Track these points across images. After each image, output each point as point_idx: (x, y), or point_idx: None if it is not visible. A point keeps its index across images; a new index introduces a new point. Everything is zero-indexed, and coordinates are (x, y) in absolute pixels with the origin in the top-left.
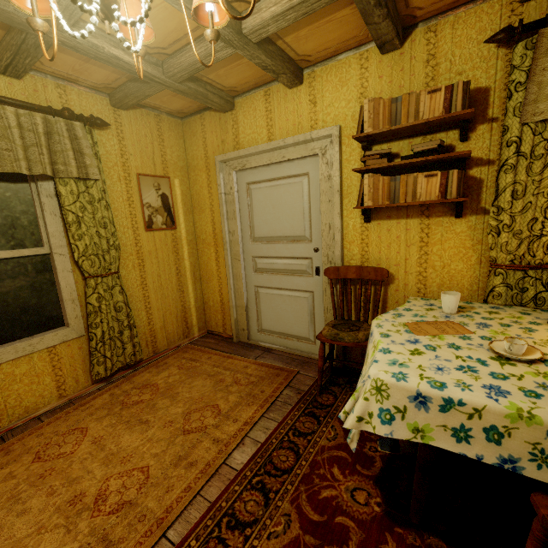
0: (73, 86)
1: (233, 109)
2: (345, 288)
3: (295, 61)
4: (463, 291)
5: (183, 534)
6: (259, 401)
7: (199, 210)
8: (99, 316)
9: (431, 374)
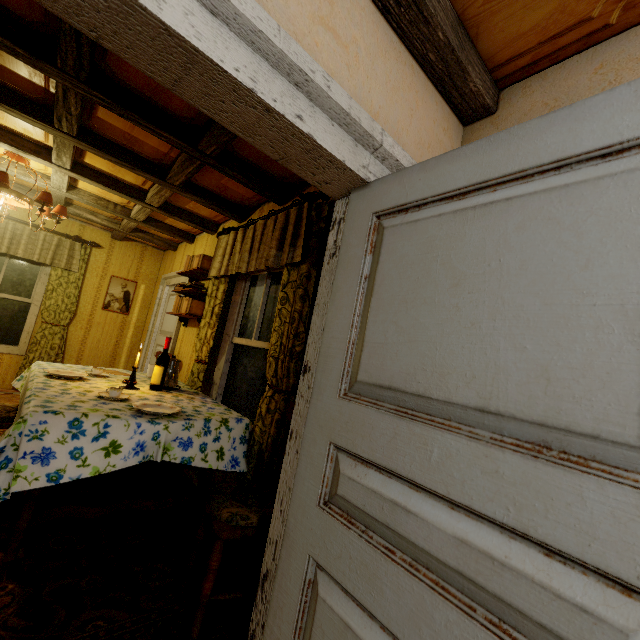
0: (91, 226)
1: (176, 250)
2: None
3: (187, 231)
4: None
5: None
6: None
7: (151, 307)
8: (37, 347)
9: (46, 365)
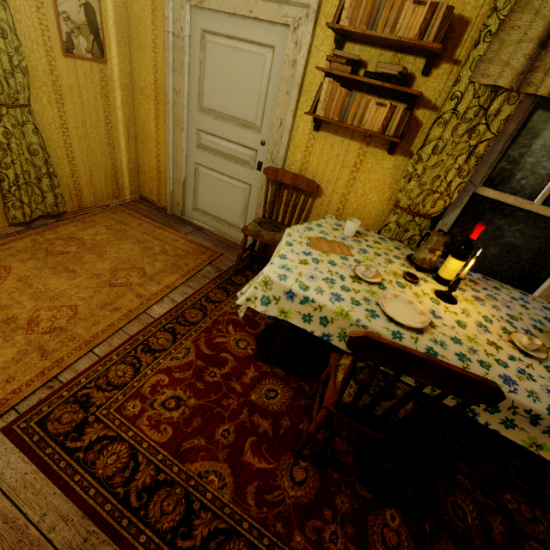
0: None
1: None
2: (280, 190)
3: None
4: (369, 219)
5: (107, 352)
6: (182, 271)
7: (139, 44)
8: (9, 155)
9: (304, 280)
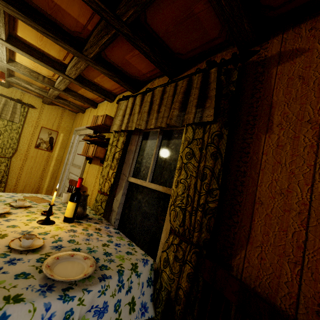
0: (28, 94)
1: (84, 112)
2: None
3: (92, 100)
4: None
5: None
6: None
7: (67, 148)
8: None
9: None
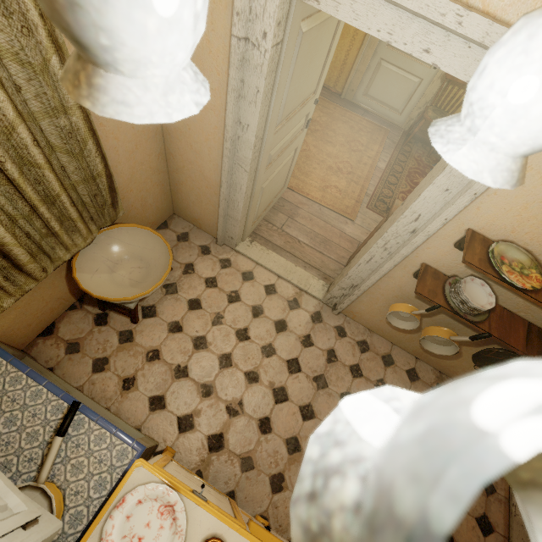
0: None
1: None
2: (447, 85)
3: None
4: None
5: (375, 184)
6: (378, 143)
7: None
8: None
9: None
